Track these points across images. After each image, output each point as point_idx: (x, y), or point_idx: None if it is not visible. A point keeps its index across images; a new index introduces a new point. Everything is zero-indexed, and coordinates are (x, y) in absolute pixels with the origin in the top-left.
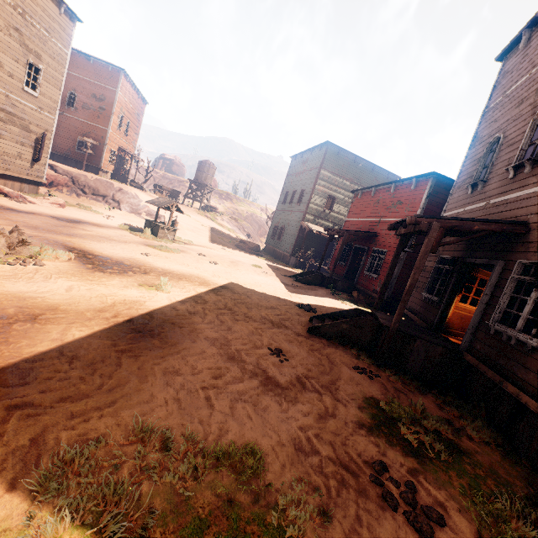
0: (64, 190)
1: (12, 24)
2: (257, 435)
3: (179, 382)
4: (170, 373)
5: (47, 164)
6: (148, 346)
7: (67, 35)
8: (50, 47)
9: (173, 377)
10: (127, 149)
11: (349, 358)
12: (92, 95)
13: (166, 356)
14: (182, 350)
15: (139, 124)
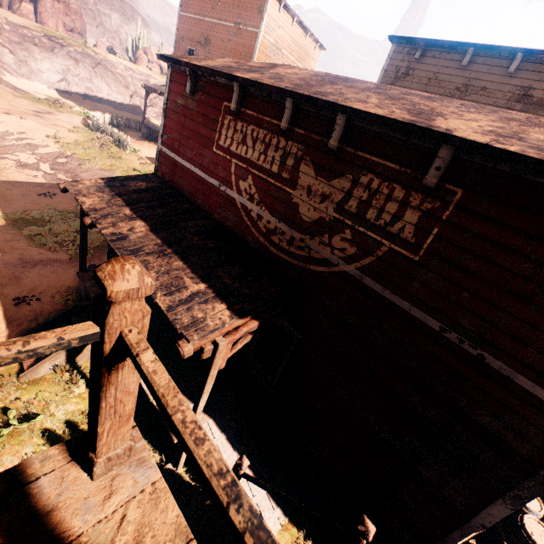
0: None
1: None
2: None
3: None
4: None
5: None
6: None
7: None
8: None
9: None
10: None
11: None
12: None
13: None
14: None
15: None
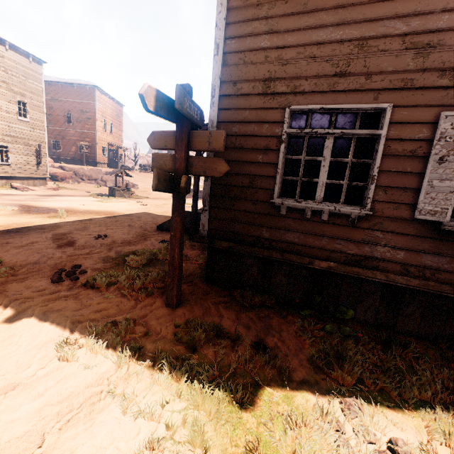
0: (70, 181)
1: (0, 79)
2: (15, 258)
3: (1, 245)
4: (2, 243)
5: (48, 165)
6: (5, 236)
7: (39, 75)
8: (29, 86)
9: (2, 244)
10: (115, 143)
11: (168, 238)
12: (81, 111)
13: (11, 238)
14: (27, 236)
15: (120, 123)
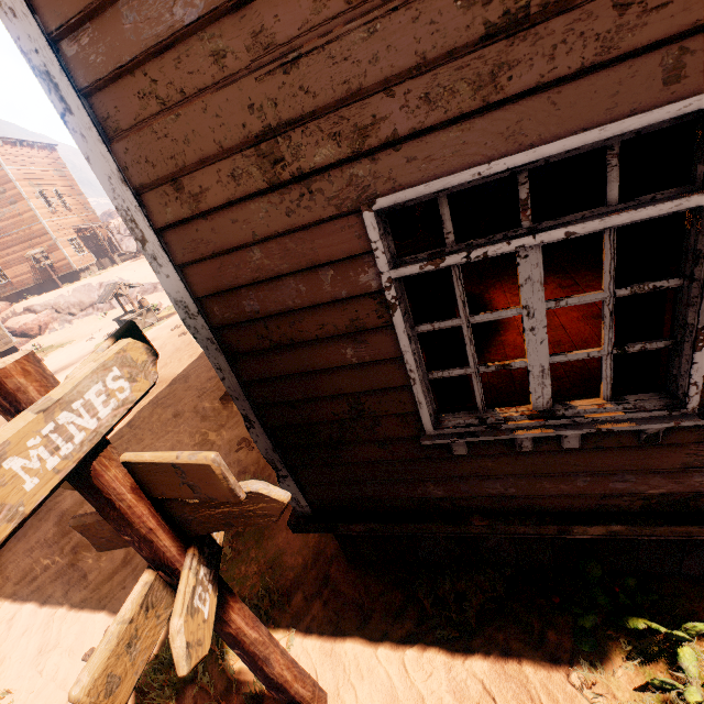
0: (56, 327)
1: None
2: (5, 651)
3: None
4: None
5: (1, 325)
6: None
7: None
8: None
9: None
10: (85, 222)
11: None
12: None
13: None
14: (14, 554)
15: (71, 181)
